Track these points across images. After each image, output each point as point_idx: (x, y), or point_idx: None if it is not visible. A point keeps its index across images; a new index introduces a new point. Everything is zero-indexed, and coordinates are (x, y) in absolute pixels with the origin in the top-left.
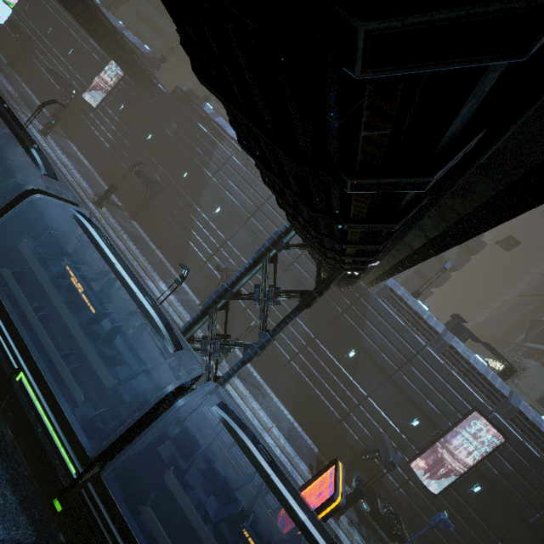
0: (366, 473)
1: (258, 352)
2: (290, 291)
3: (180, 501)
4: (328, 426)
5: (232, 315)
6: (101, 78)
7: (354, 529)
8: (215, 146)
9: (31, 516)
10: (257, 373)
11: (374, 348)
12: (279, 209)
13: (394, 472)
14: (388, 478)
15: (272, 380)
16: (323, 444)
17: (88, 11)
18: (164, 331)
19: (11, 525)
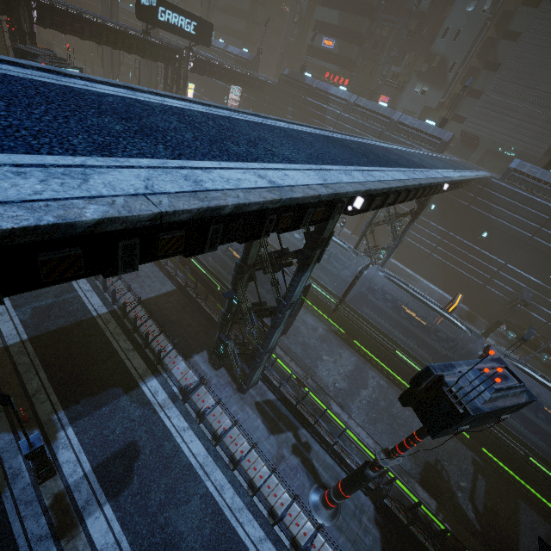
0: (515, 318)
1: (395, 249)
2: (404, 214)
3: (376, 303)
4: (474, 291)
5: (377, 234)
6: (229, 98)
7: (502, 347)
8: (325, 111)
9: (324, 323)
10: (406, 268)
11: (505, 225)
12: (391, 141)
13: (541, 312)
14: (536, 318)
15: (420, 270)
16: (472, 305)
17: (220, 70)
18: (349, 250)
19: (320, 324)
